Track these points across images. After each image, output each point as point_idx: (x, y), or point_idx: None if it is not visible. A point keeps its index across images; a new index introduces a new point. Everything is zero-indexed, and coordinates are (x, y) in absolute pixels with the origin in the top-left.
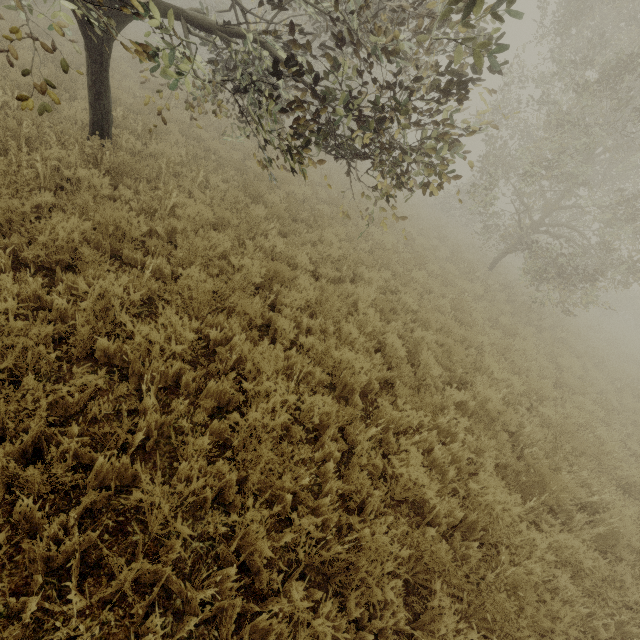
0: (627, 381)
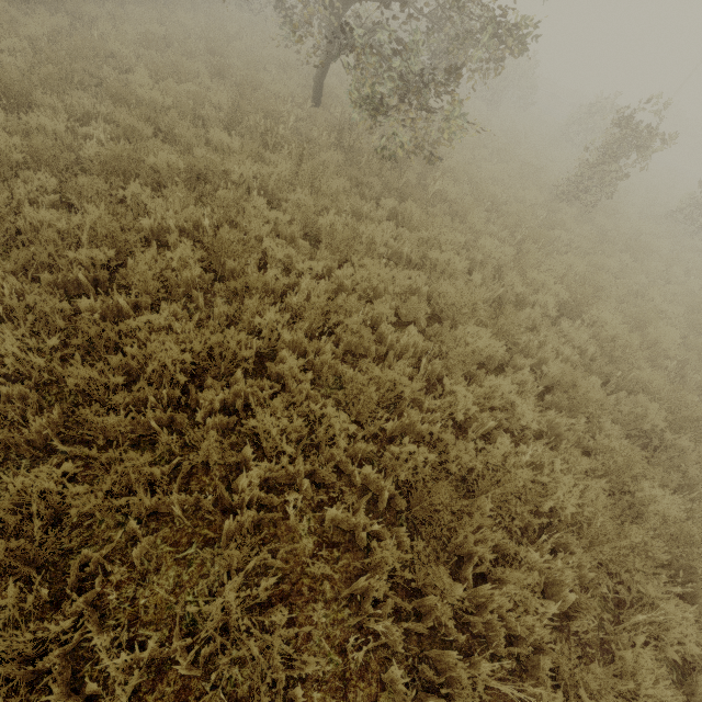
0: (527, 221)
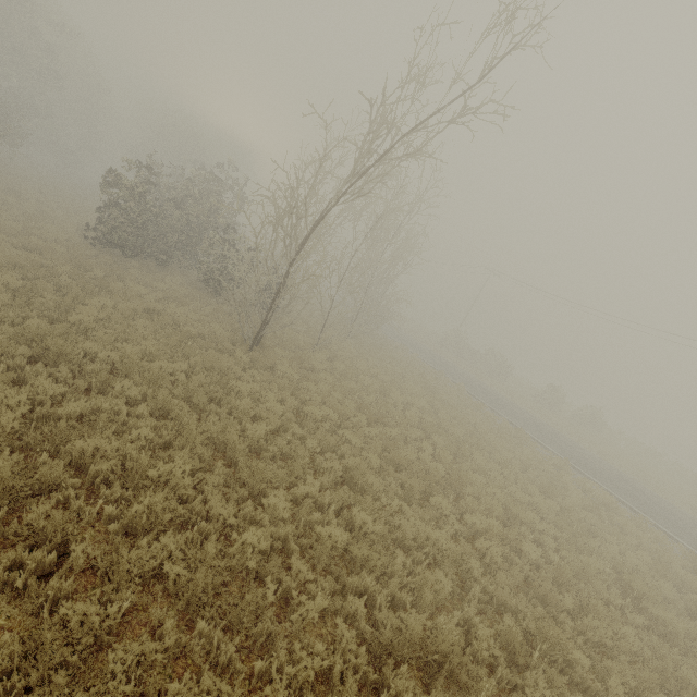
0: None
